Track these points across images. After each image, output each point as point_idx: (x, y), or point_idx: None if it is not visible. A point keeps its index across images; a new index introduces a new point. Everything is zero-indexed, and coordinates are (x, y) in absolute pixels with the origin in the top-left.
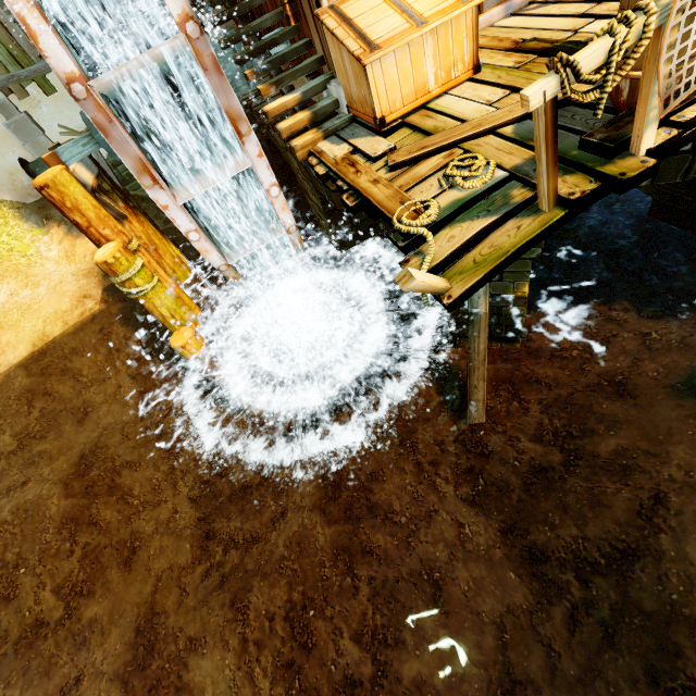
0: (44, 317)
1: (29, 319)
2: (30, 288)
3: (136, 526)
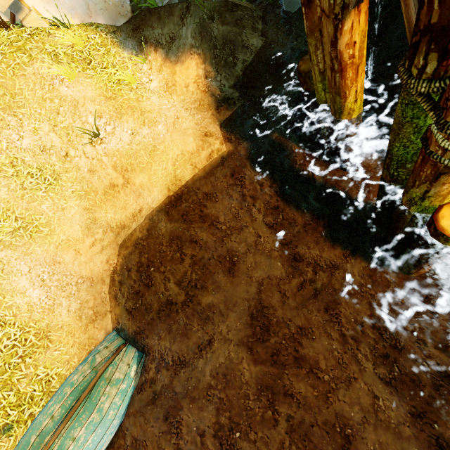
0: (171, 159)
1: (159, 161)
2: (148, 126)
3: (338, 409)
